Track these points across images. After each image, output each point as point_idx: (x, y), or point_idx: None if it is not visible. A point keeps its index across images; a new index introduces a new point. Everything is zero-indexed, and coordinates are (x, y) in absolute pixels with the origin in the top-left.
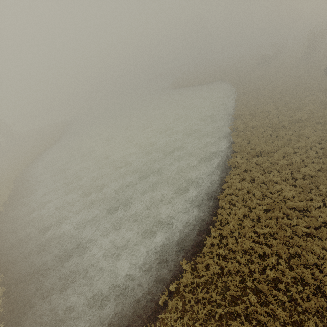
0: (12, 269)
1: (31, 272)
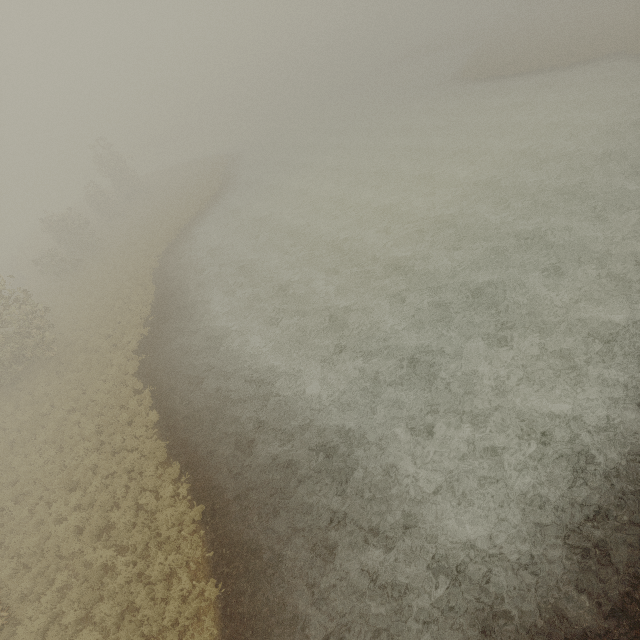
0: (204, 465)
1: (250, 483)
